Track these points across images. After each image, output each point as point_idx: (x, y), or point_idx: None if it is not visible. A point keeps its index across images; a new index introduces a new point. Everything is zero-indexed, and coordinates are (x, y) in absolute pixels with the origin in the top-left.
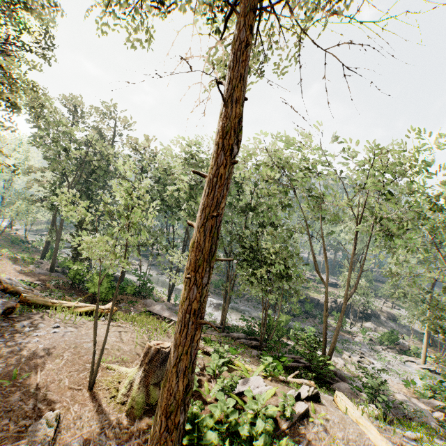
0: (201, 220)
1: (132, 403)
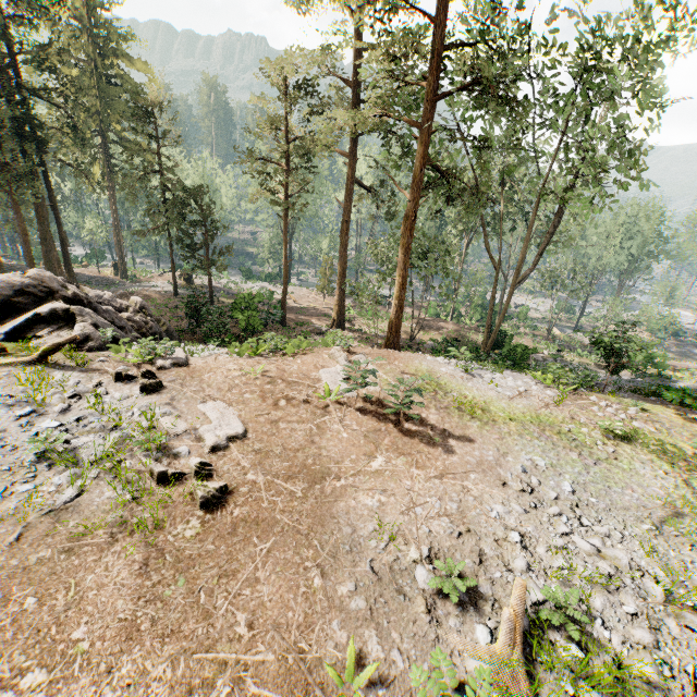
0: (115, 229)
1: (114, 274)
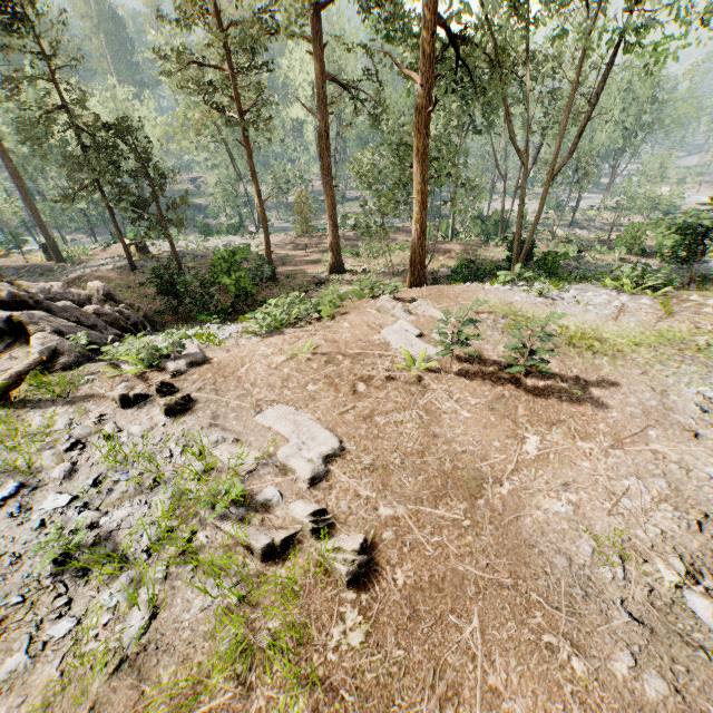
0: (27, 201)
1: (46, 260)
